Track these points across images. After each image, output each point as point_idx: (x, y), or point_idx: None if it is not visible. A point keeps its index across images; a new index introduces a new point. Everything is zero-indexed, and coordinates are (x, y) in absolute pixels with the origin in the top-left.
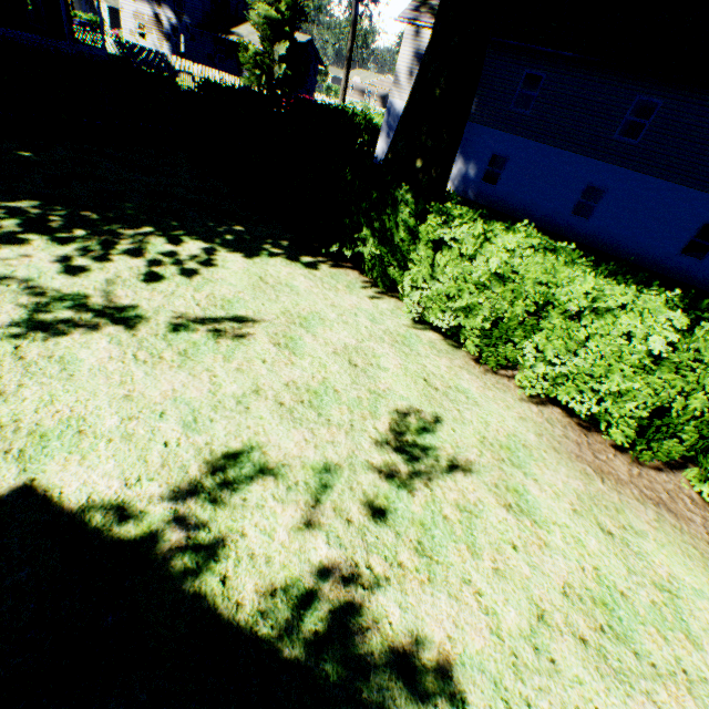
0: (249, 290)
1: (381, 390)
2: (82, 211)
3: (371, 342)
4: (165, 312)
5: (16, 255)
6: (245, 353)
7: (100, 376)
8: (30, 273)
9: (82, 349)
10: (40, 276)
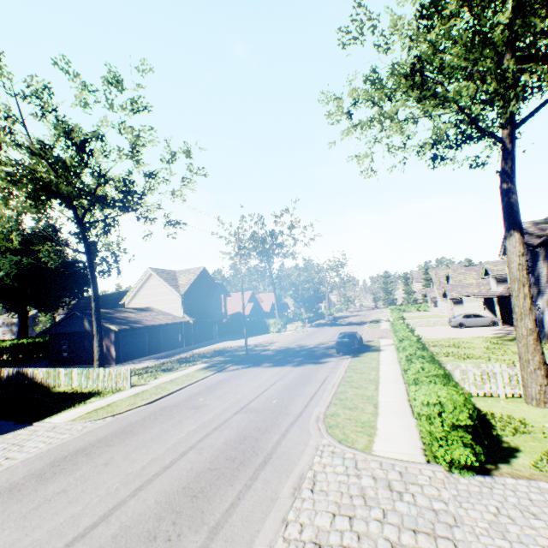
0: None
1: None
2: None
3: None
4: None
5: None
6: None
7: None
8: None
9: None
10: None
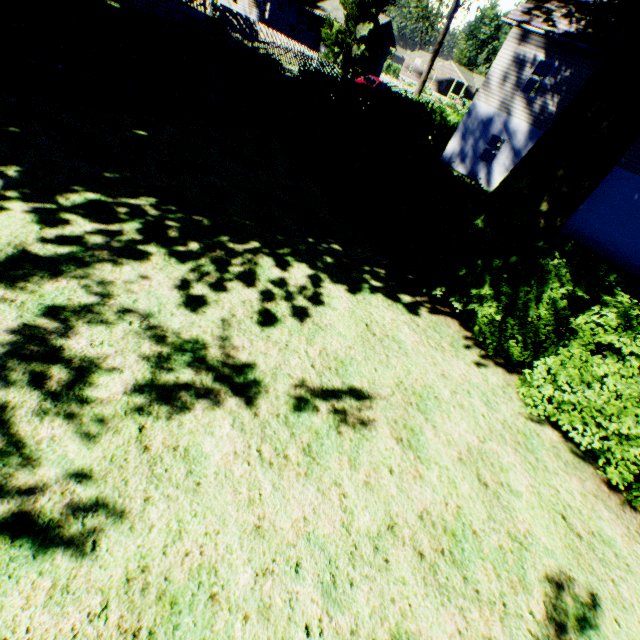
0: (359, 345)
1: (521, 534)
2: (193, 213)
3: (493, 443)
4: (282, 377)
5: (136, 275)
6: (369, 455)
7: (226, 486)
8: (150, 304)
9: (205, 436)
10: (159, 309)
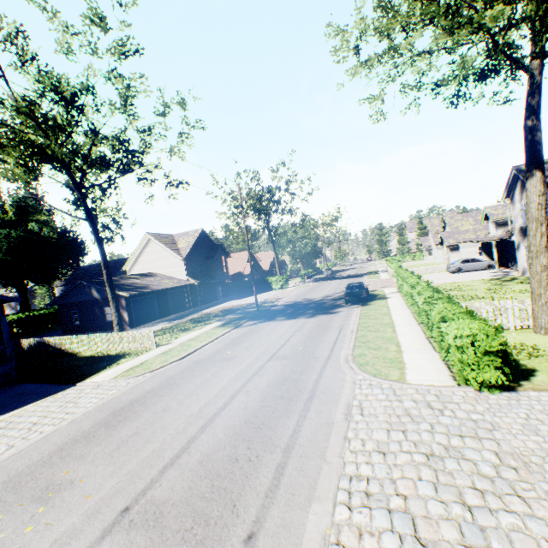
0: None
1: None
2: None
3: None
4: None
5: None
6: None
7: None
8: None
9: None
10: None
